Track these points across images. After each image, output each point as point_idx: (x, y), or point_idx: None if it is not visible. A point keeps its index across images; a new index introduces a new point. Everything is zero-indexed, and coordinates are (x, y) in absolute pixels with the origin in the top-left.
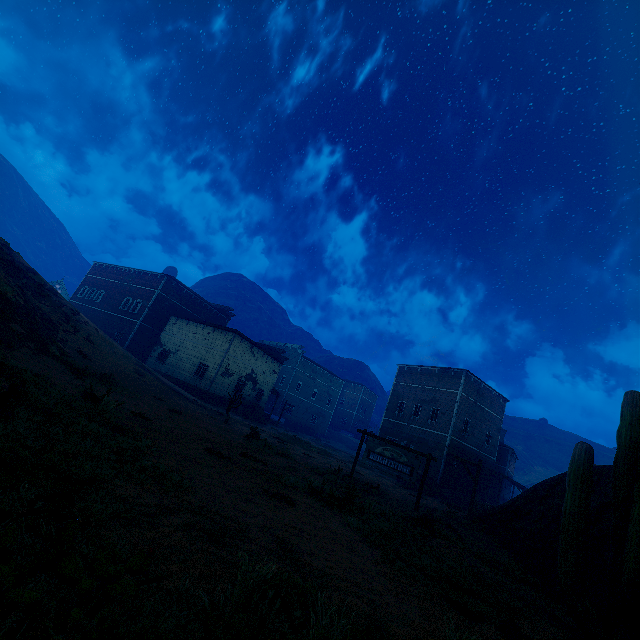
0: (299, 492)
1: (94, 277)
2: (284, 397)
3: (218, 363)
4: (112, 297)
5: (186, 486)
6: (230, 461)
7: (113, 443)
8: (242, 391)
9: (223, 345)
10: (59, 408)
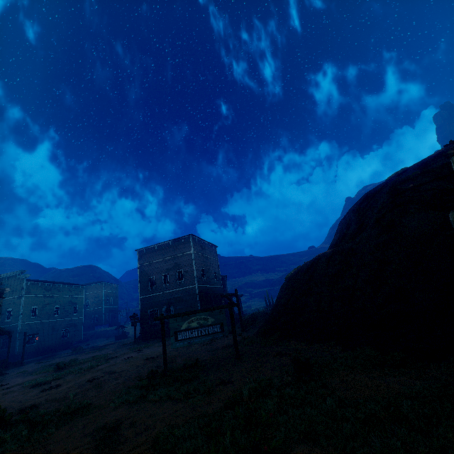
0: None
1: None
2: (19, 330)
3: None
4: None
5: None
6: None
7: None
8: None
9: None
10: None
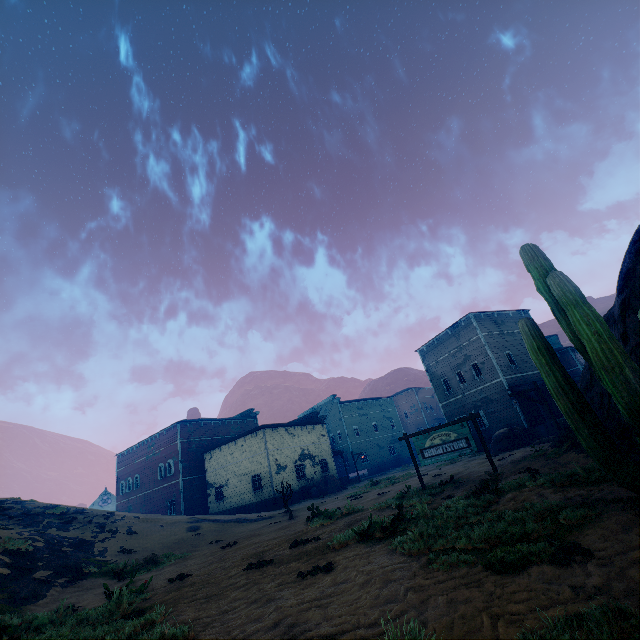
0: (348, 547)
1: (123, 469)
2: (351, 450)
3: (266, 465)
4: (147, 475)
5: (185, 635)
6: (272, 564)
7: (114, 638)
8: (306, 474)
9: (260, 446)
10: (66, 635)
